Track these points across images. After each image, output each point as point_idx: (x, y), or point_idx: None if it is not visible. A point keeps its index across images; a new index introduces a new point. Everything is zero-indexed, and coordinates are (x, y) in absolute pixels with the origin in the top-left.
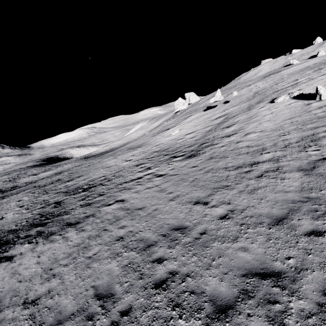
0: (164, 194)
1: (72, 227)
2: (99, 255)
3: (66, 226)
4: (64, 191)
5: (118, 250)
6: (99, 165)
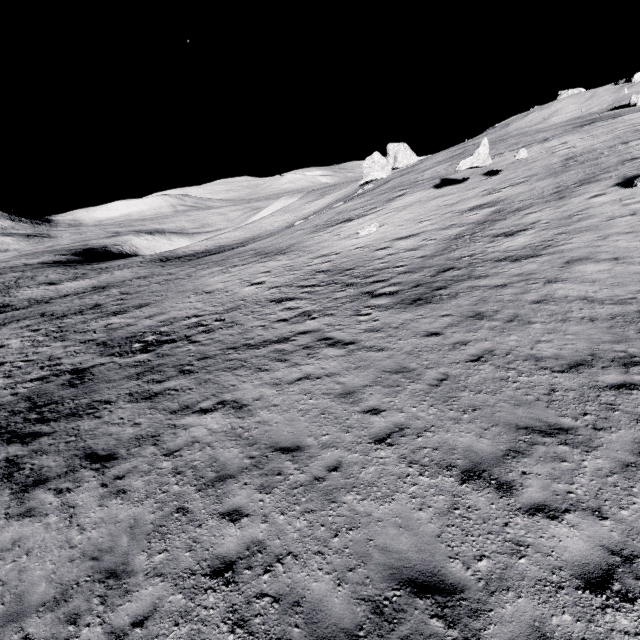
0: (355, 410)
1: (95, 470)
2: (149, 634)
3: (80, 461)
4: (101, 341)
5: (216, 634)
6: (189, 285)
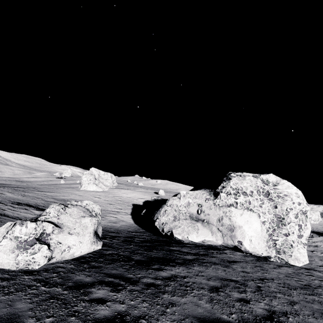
0: (2, 182)
1: None
2: None
3: None
4: None
5: None
6: None
